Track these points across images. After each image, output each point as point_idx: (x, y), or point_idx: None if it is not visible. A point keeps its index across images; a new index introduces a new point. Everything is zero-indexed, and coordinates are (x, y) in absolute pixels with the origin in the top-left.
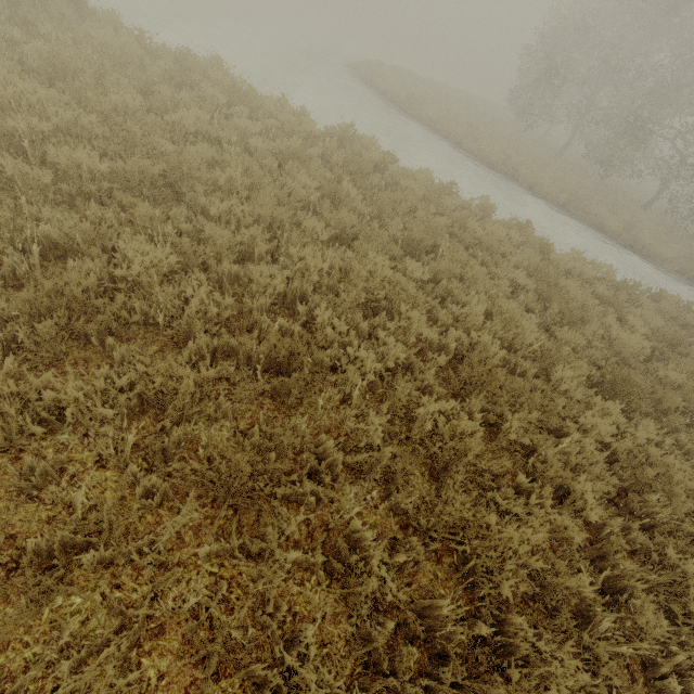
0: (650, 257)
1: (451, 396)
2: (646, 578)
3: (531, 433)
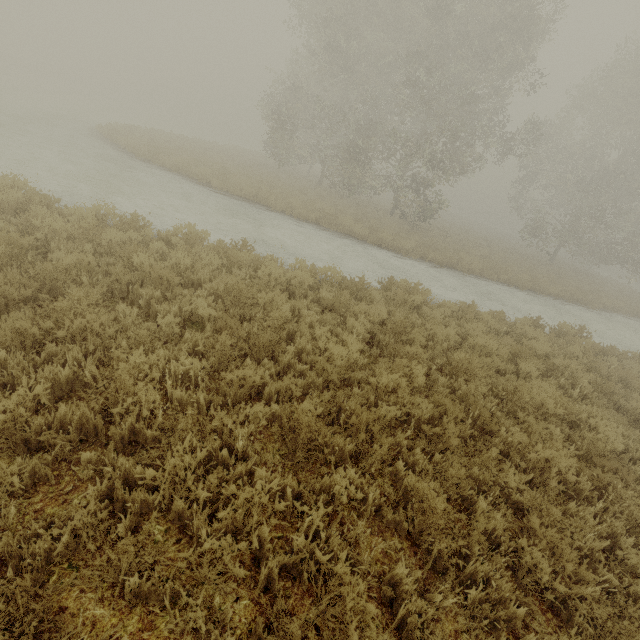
0: (397, 251)
1: None
2: None
3: None
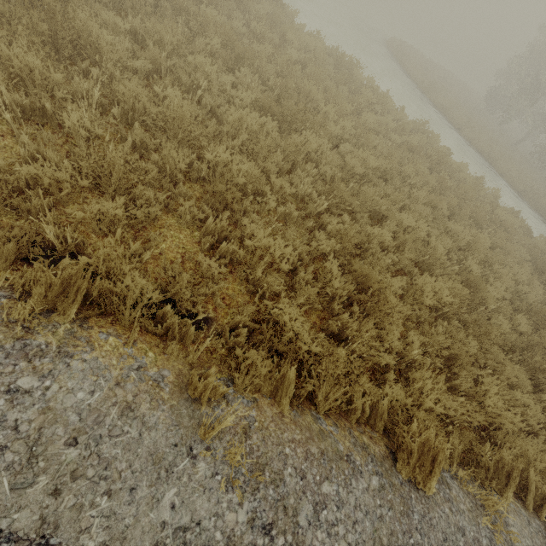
0: None
1: None
2: None
3: None
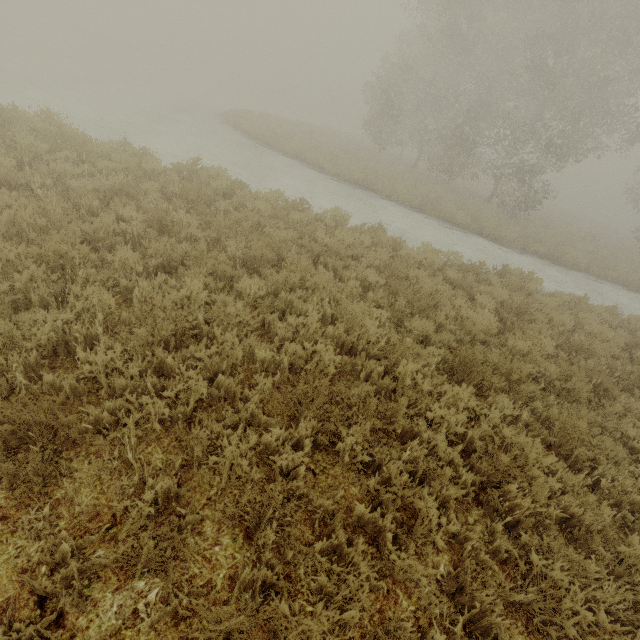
0: (497, 240)
1: (288, 419)
2: (516, 599)
3: (375, 445)
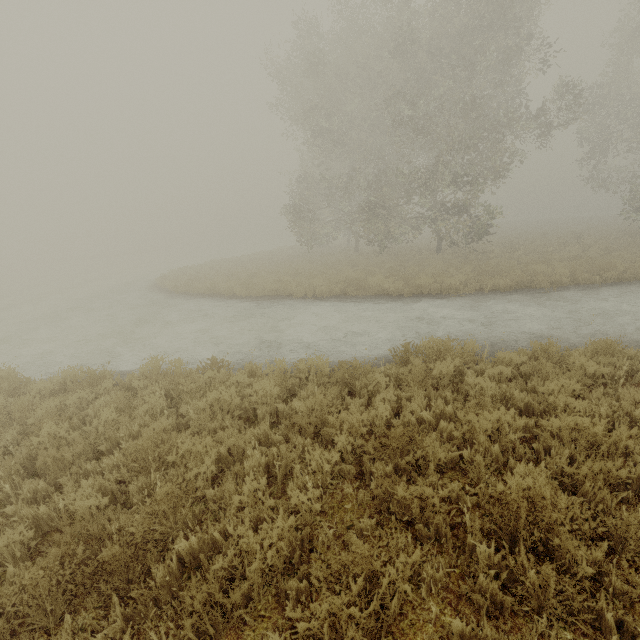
0: (444, 293)
1: None
2: None
3: None
